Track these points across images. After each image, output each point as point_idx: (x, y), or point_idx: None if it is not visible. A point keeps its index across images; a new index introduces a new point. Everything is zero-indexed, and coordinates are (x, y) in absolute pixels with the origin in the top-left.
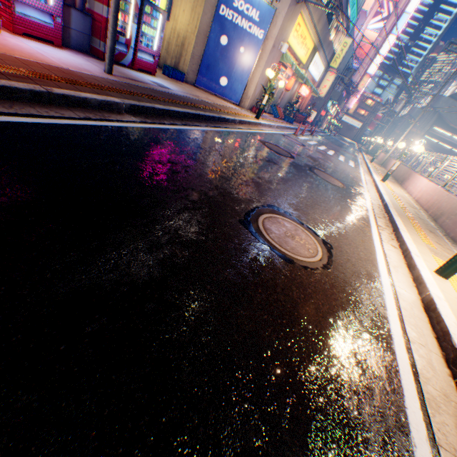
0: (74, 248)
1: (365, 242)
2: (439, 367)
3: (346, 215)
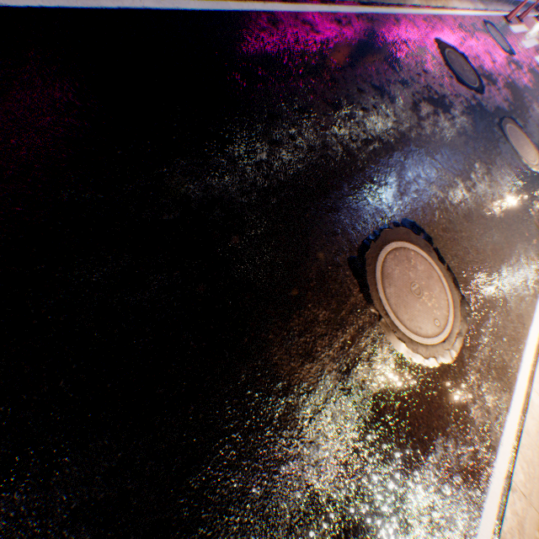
0: (99, 329)
1: (525, 301)
2: (529, 529)
3: (519, 239)
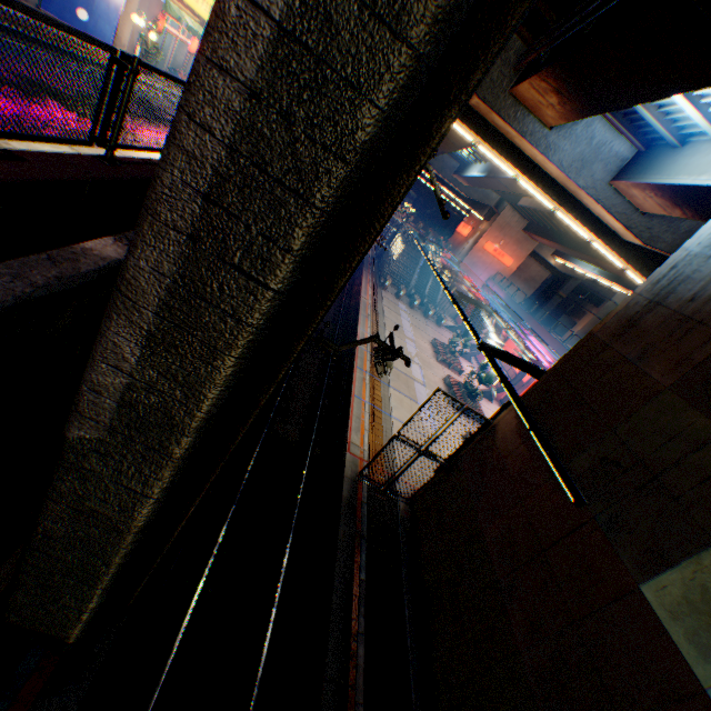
0: None
1: None
2: None
3: None
